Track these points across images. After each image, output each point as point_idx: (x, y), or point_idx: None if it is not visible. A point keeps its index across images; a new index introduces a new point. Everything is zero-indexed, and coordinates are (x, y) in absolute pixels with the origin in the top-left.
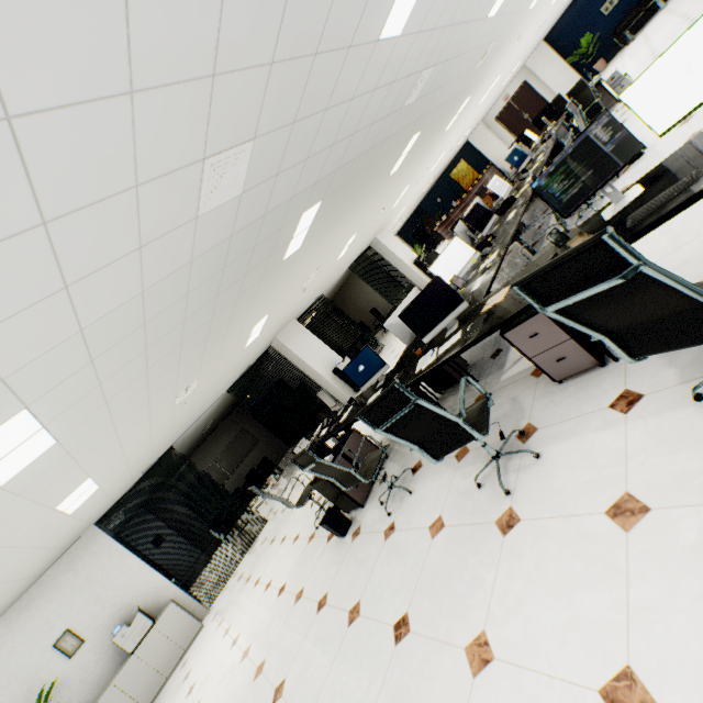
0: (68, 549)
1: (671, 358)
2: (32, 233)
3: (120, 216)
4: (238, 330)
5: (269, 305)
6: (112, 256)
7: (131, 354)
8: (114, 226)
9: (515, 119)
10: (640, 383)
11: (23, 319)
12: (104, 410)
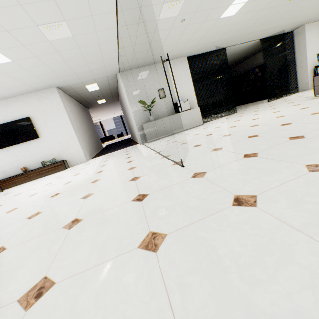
0: (175, 59)
1: None
2: None
3: None
4: None
5: None
6: None
7: None
8: None
9: None
10: None
11: None
12: None
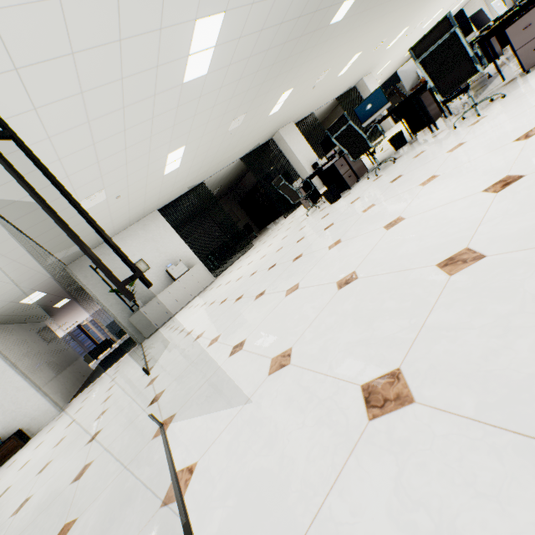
0: (143, 218)
1: None
2: None
3: None
4: (279, 83)
5: (298, 77)
6: None
7: (258, 24)
8: None
9: None
10: None
11: None
12: (224, 73)
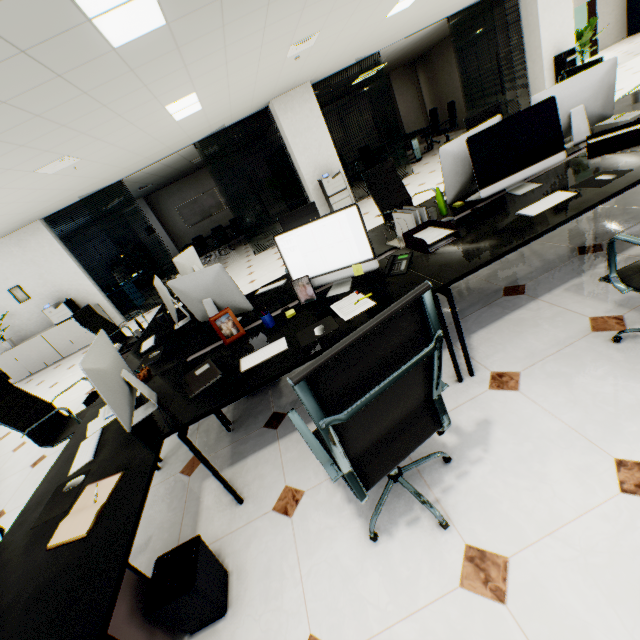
0: (18, 230)
1: None
2: None
3: None
4: (107, 117)
5: (179, 87)
6: None
7: None
8: None
9: None
10: None
11: None
12: None
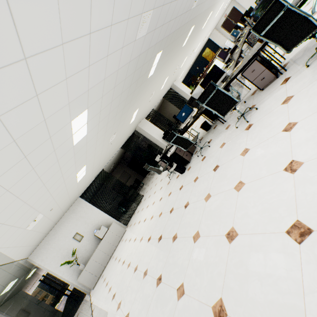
0: (71, 206)
1: (299, 63)
2: (108, 28)
3: (122, 31)
4: (130, 111)
5: (139, 103)
6: (117, 48)
7: (108, 101)
8: (120, 34)
9: (230, 25)
10: (290, 74)
11: (98, 64)
12: (97, 127)
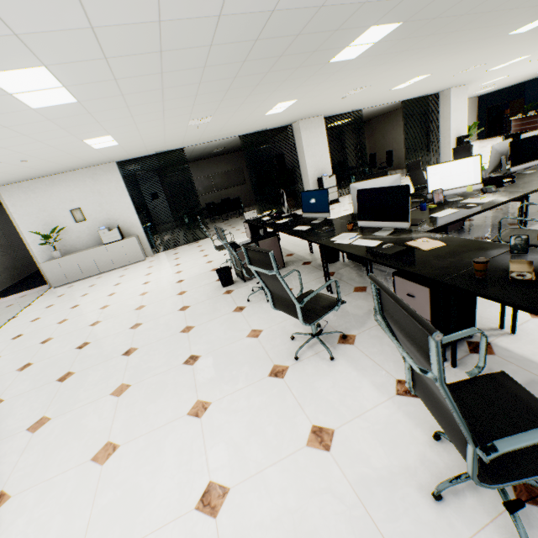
0: (96, 166)
1: None
2: None
3: None
4: (261, 98)
5: (300, 94)
6: None
7: (146, 69)
8: None
9: None
10: None
11: None
12: (121, 99)
